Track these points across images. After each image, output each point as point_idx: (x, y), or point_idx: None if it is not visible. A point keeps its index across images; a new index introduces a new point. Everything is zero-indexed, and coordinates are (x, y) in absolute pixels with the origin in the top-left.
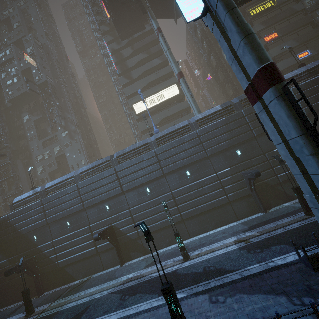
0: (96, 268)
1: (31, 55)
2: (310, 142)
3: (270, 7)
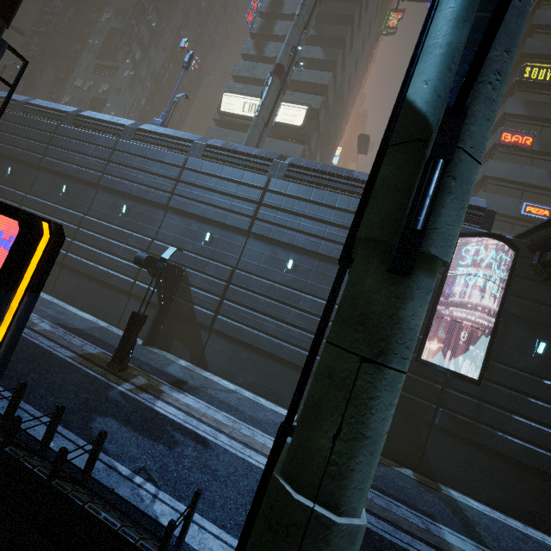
0: None
1: None
2: None
3: None
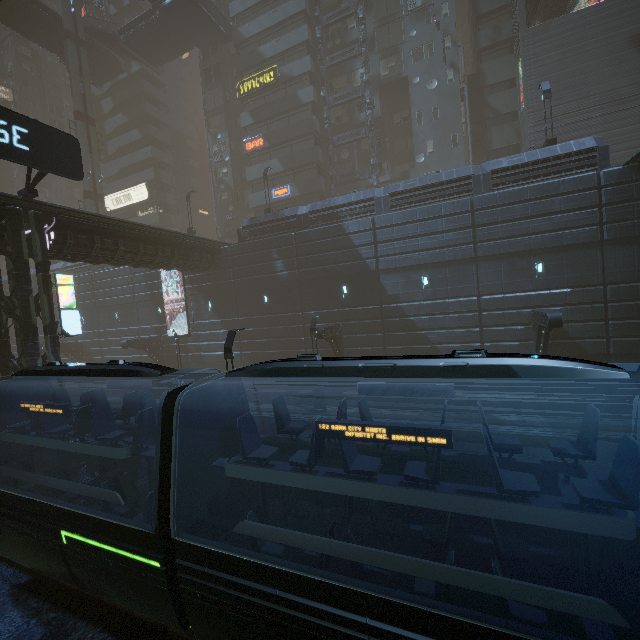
0: None
1: (10, 76)
2: None
3: (268, 85)
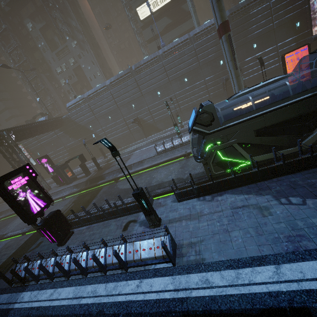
0: (132, 141)
1: None
2: (233, 64)
3: None
